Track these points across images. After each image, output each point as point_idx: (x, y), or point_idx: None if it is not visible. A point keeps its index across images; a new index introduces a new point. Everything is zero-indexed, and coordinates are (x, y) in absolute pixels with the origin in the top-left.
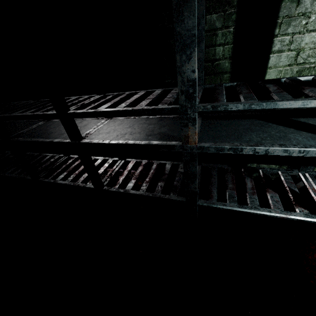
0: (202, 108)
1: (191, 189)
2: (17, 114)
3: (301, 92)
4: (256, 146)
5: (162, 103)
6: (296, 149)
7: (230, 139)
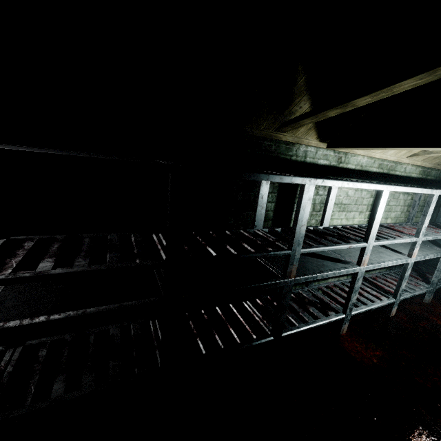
0: (303, 251)
1: (282, 320)
2: (60, 270)
3: (326, 239)
4: (322, 273)
5: (271, 247)
6: (337, 272)
7: (304, 270)
